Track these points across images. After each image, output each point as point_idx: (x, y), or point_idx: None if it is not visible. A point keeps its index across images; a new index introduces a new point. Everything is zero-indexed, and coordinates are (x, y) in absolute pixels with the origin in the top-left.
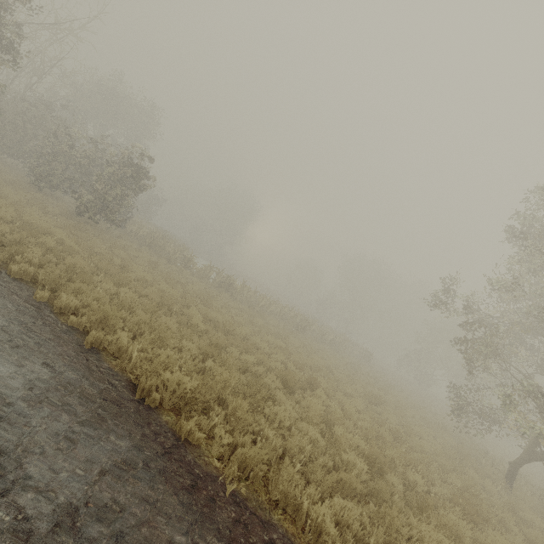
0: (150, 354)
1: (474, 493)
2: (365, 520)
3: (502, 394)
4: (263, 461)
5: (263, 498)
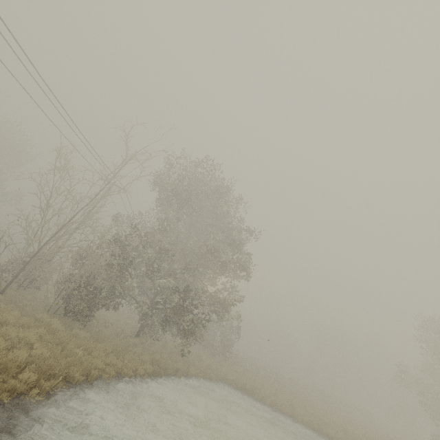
0: (345, 435)
1: None
2: None
3: None
4: None
5: None
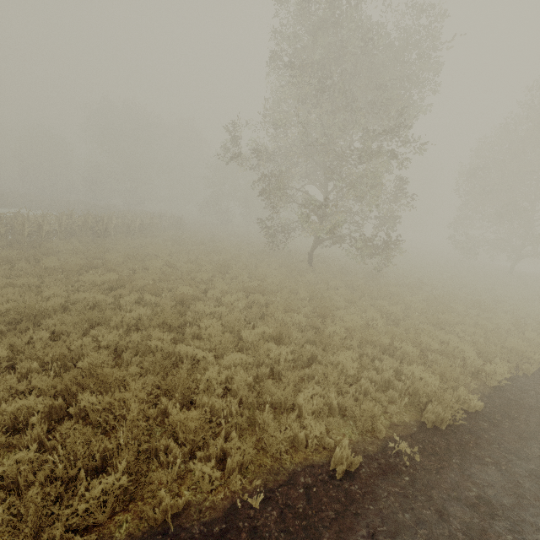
0: (3, 515)
1: (316, 294)
2: (318, 390)
3: (302, 215)
4: (253, 443)
5: (269, 463)
